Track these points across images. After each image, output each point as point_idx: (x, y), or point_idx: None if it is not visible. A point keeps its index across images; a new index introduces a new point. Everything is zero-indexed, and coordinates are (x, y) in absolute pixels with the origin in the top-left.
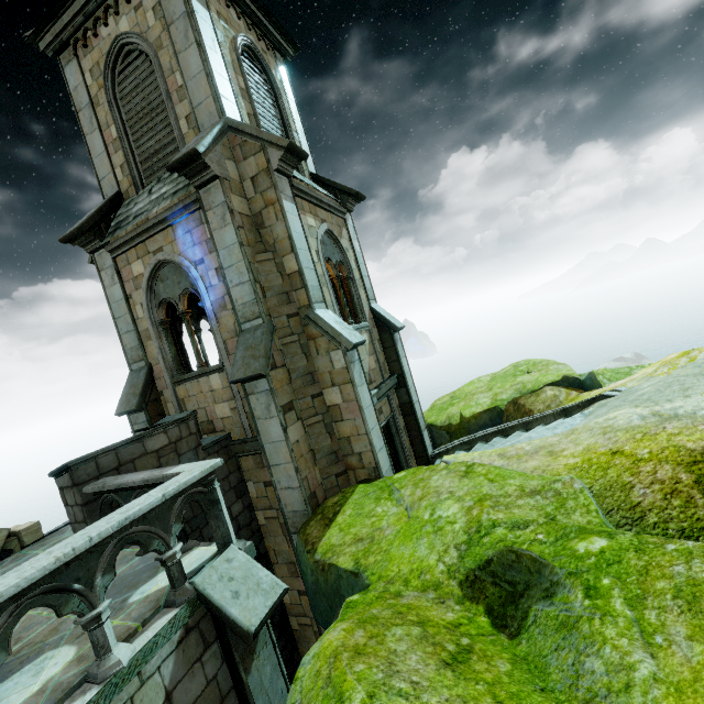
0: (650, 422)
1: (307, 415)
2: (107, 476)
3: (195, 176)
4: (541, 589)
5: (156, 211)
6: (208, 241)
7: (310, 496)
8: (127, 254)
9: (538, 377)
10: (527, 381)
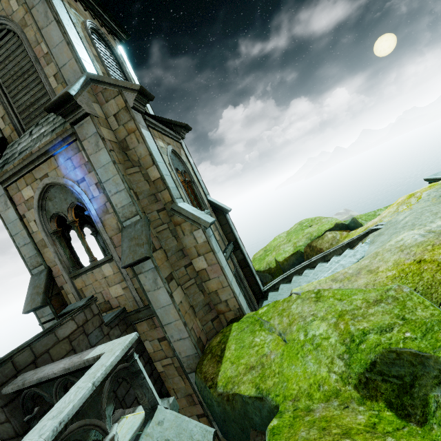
0: (431, 237)
1: (183, 281)
2: (24, 372)
3: (69, 115)
4: (431, 377)
5: (38, 146)
6: (86, 164)
7: (198, 341)
8: (16, 183)
9: (318, 228)
10: (312, 231)
